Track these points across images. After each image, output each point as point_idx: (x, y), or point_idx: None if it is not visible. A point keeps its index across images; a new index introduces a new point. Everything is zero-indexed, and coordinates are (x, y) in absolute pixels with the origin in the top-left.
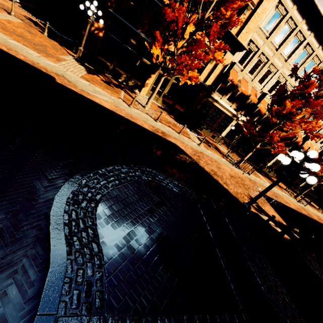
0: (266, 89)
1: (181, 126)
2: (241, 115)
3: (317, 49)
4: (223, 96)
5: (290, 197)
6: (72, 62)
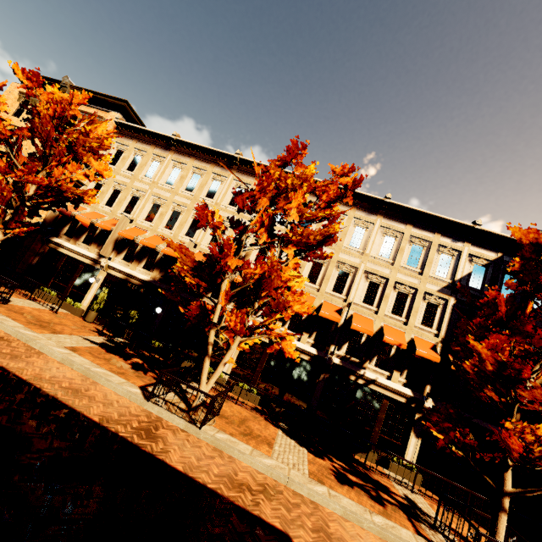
0: (143, 218)
1: None
2: (110, 260)
3: (190, 162)
4: (73, 238)
5: (137, 388)
6: None
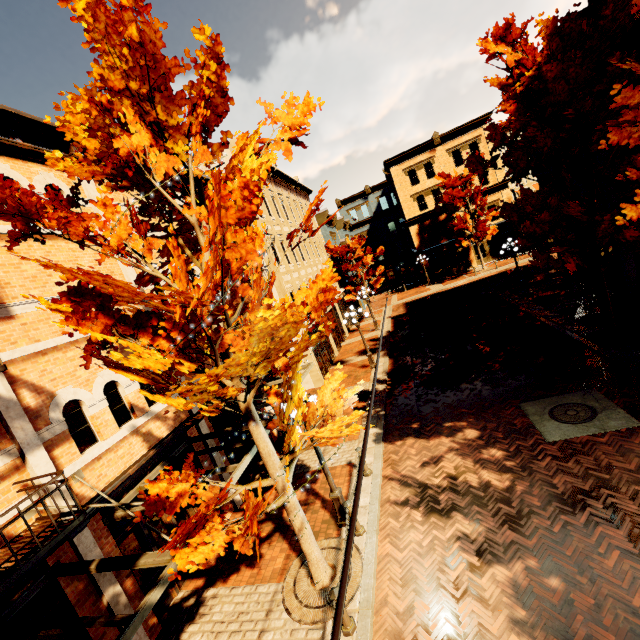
0: None
1: (521, 256)
2: None
3: None
4: None
5: None
6: (431, 286)
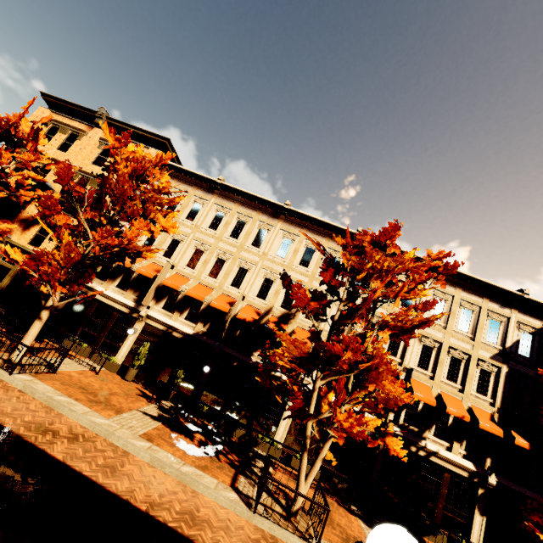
0: (184, 264)
1: None
2: (149, 309)
3: (235, 207)
4: (106, 282)
5: (233, 492)
6: None
